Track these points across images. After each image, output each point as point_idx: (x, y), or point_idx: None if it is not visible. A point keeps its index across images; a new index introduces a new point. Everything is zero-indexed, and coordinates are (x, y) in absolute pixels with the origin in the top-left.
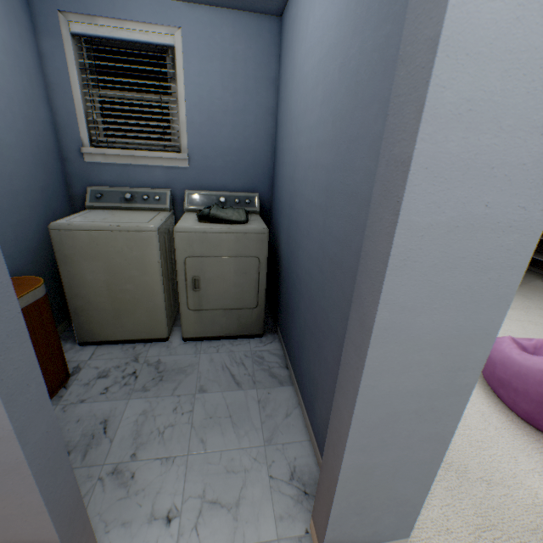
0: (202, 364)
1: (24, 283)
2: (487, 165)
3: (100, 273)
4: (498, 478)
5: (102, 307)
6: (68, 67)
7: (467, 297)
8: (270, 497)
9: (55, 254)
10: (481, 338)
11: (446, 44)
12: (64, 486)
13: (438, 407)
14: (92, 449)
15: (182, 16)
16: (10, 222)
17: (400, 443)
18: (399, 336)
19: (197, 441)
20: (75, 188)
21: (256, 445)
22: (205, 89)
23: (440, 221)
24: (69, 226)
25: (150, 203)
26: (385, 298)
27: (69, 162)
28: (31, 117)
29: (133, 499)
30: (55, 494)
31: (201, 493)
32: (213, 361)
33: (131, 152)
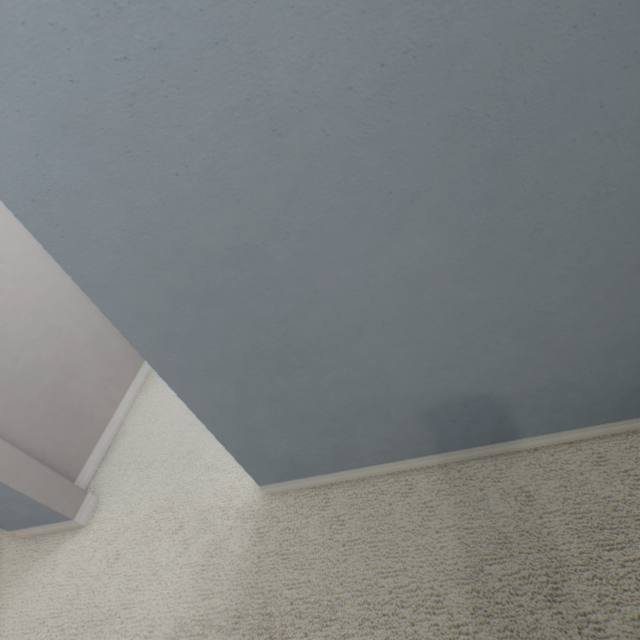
0: None
1: None
2: None
3: None
4: (222, 464)
5: None
6: None
7: None
8: None
9: None
10: None
11: None
12: None
13: None
14: None
15: None
16: None
17: None
18: None
19: None
20: None
21: None
22: None
23: None
24: None
25: None
26: None
27: None
28: None
29: None
30: None
31: None
32: None
33: None
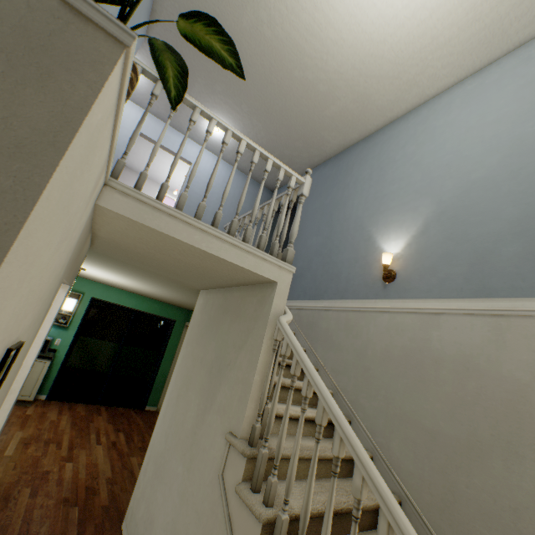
0: None
1: None
2: None
3: None
4: None
5: None
6: None
7: None
8: None
9: None
10: None
11: None
12: None
13: None
14: None
15: None
16: None
17: None
18: None
19: None
20: None
21: None
22: None
23: None
24: None
25: None
26: None
27: None
28: None
29: None
30: None
31: None
32: None
33: None
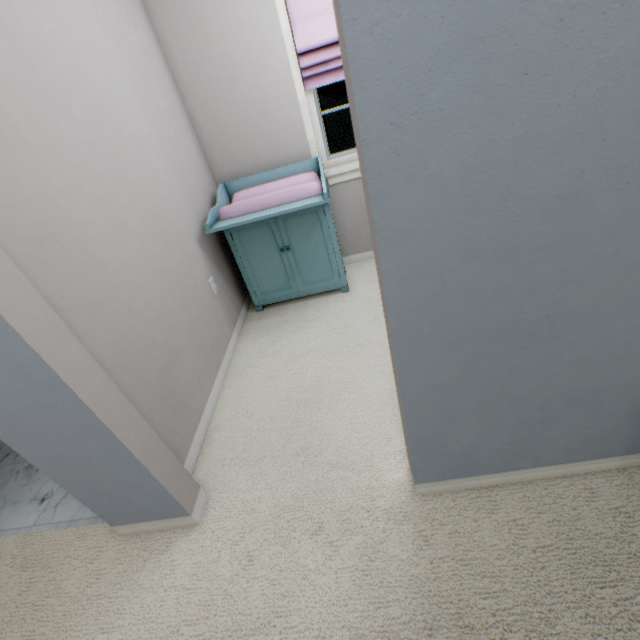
0: None
1: None
2: None
3: None
4: (348, 462)
5: None
6: None
7: None
8: None
9: None
10: (3, 335)
11: None
12: None
13: (51, 403)
14: None
15: None
16: None
17: (58, 436)
18: None
19: None
20: None
21: None
22: None
23: None
24: None
25: None
26: None
27: None
28: None
29: (30, 486)
30: None
31: None
32: None
33: None
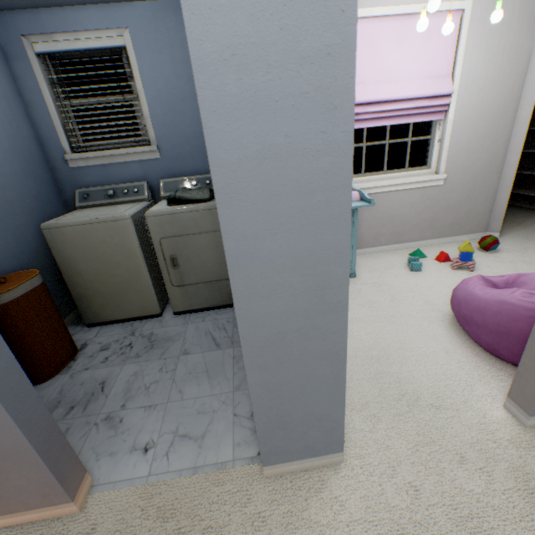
0: (188, 332)
1: (23, 276)
2: (271, 99)
3: (91, 262)
4: (448, 404)
5: (99, 292)
6: (39, 85)
7: (304, 220)
8: (231, 430)
9: (51, 251)
10: (335, 257)
11: (188, 4)
12: (35, 412)
13: (319, 325)
14: (92, 403)
15: (127, 16)
16: (10, 228)
17: (296, 360)
18: (253, 262)
19: (176, 392)
20: (67, 193)
21: (226, 391)
22: (161, 81)
23: (248, 155)
24: (57, 225)
25: (130, 196)
26: (226, 229)
27: (58, 170)
28: (15, 135)
29: (120, 436)
30: (24, 415)
31: (174, 430)
32: (198, 329)
33: (106, 152)
